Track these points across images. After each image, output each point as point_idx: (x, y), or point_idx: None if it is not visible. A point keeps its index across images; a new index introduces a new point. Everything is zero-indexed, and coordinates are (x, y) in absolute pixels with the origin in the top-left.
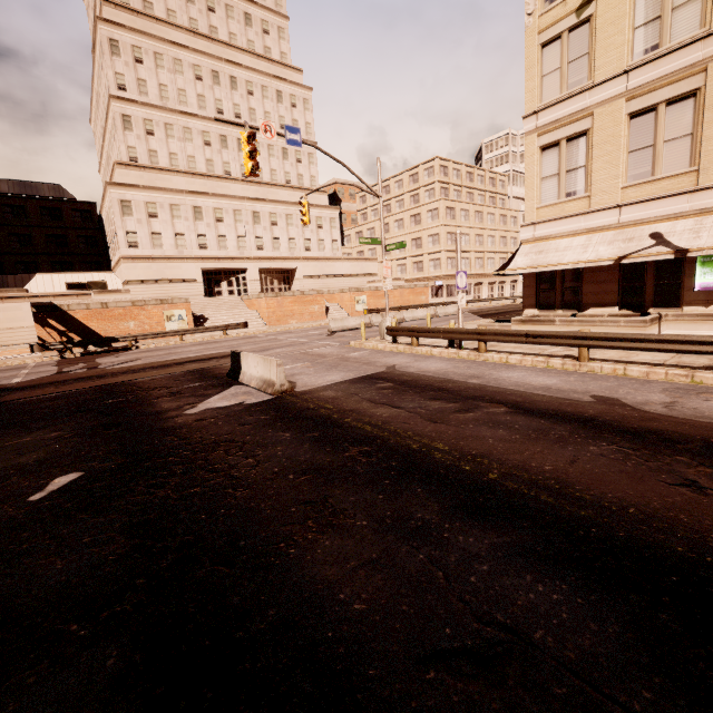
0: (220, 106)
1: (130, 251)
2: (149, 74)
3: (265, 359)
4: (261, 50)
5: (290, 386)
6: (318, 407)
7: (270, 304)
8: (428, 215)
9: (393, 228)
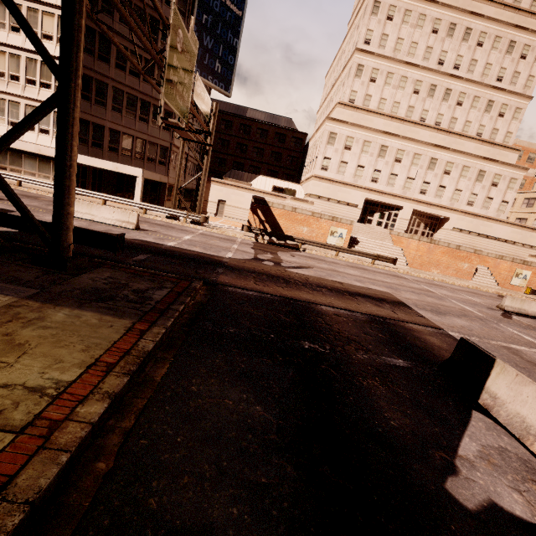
0: (442, 57)
1: (321, 172)
2: (393, 29)
3: None
4: (510, 0)
5: None
6: None
7: (420, 248)
8: None
9: None
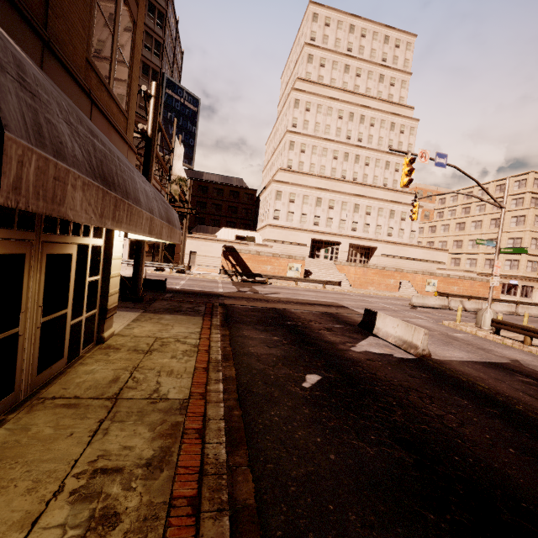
0: (349, 134)
1: (274, 221)
2: (311, 117)
3: (409, 325)
4: (385, 97)
5: (428, 352)
6: (470, 381)
7: (357, 272)
8: (512, 220)
9: (469, 227)
